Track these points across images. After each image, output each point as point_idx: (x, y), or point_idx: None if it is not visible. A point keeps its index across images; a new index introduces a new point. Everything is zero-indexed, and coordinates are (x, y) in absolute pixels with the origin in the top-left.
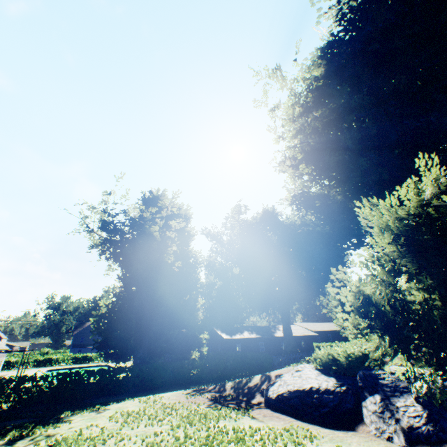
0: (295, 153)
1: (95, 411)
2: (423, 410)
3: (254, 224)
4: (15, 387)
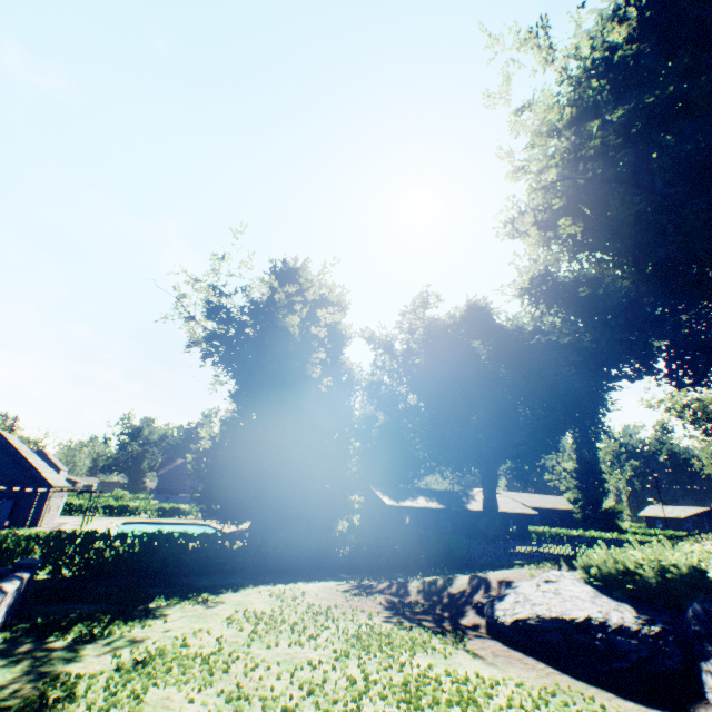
0: (544, 200)
1: (202, 603)
2: None
3: (450, 326)
4: (79, 546)
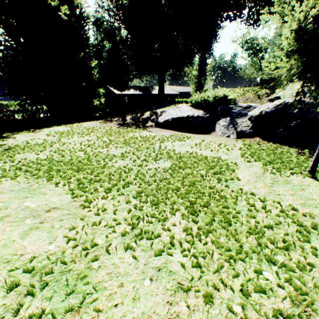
0: None
1: (32, 132)
2: (251, 123)
3: None
4: None
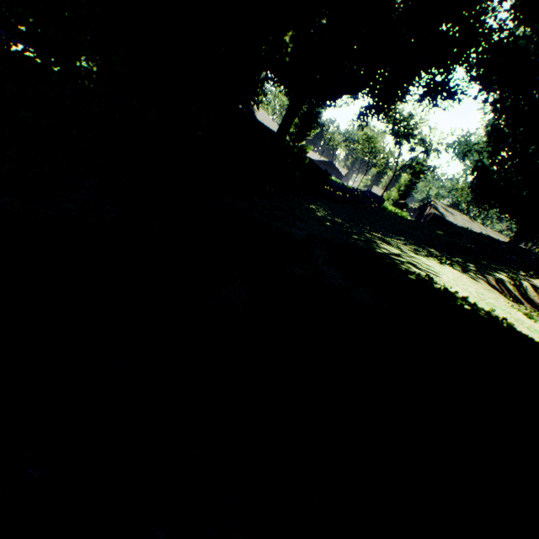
0: None
1: None
2: None
3: None
4: None
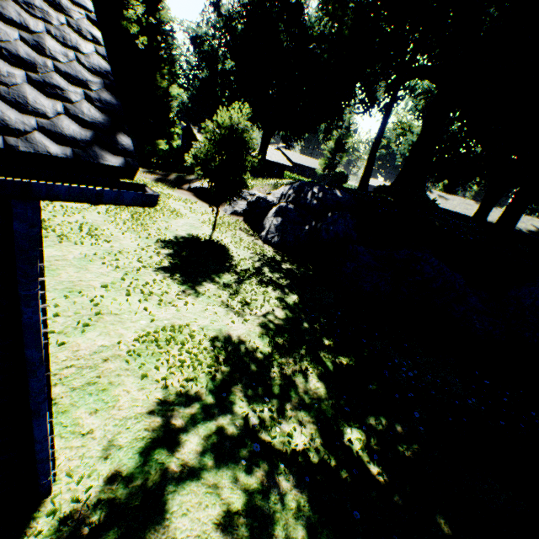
0: None
1: None
2: (245, 207)
3: (269, 1)
4: None
